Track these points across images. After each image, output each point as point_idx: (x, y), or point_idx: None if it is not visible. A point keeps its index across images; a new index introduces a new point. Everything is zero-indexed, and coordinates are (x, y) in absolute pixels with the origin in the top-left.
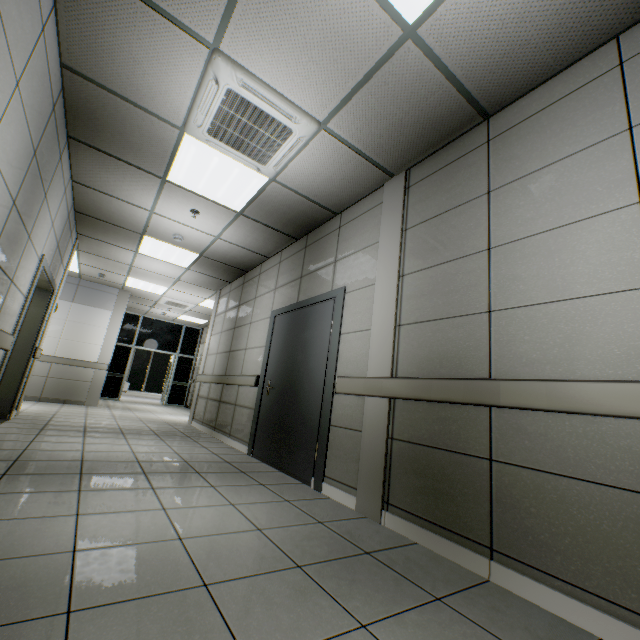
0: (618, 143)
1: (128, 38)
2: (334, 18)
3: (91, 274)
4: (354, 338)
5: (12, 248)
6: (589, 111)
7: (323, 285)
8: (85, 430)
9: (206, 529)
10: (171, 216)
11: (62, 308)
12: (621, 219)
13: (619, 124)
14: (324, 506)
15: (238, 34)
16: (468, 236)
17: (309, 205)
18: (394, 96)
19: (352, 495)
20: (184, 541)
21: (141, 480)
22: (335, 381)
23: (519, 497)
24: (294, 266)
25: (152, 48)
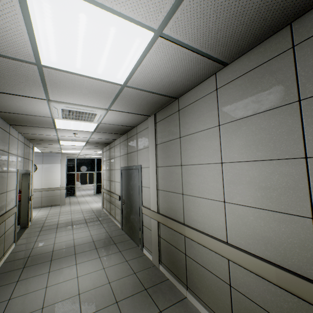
0: (216, 131)
1: (13, 102)
2: (89, 87)
3: (46, 151)
4: (146, 190)
5: (1, 184)
6: (208, 110)
7: (134, 161)
8: (57, 227)
9: (90, 286)
10: (66, 135)
11: (39, 167)
12: (216, 168)
13: (216, 121)
14: (140, 261)
15: (54, 95)
16: (175, 156)
17: (121, 126)
18: (132, 99)
19: (151, 255)
20: (80, 295)
21: (73, 259)
22: (142, 208)
23: (193, 270)
24: (124, 147)
25: (24, 103)
